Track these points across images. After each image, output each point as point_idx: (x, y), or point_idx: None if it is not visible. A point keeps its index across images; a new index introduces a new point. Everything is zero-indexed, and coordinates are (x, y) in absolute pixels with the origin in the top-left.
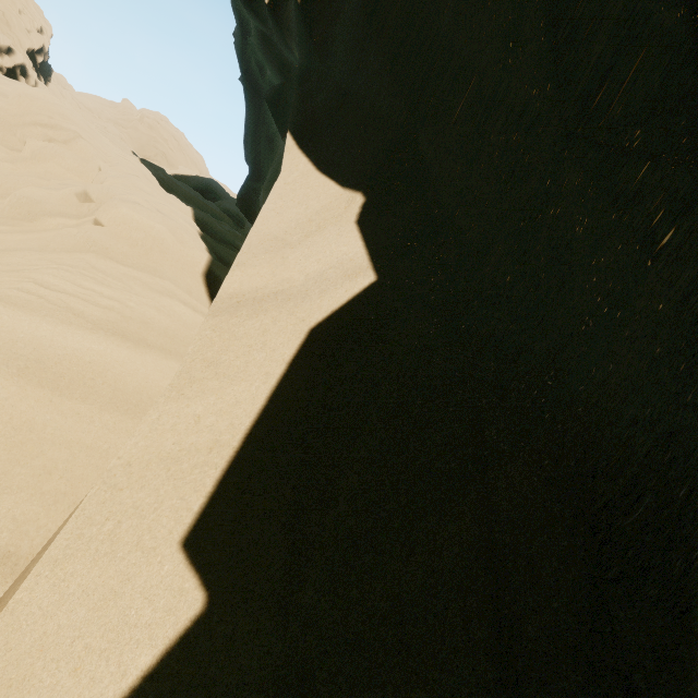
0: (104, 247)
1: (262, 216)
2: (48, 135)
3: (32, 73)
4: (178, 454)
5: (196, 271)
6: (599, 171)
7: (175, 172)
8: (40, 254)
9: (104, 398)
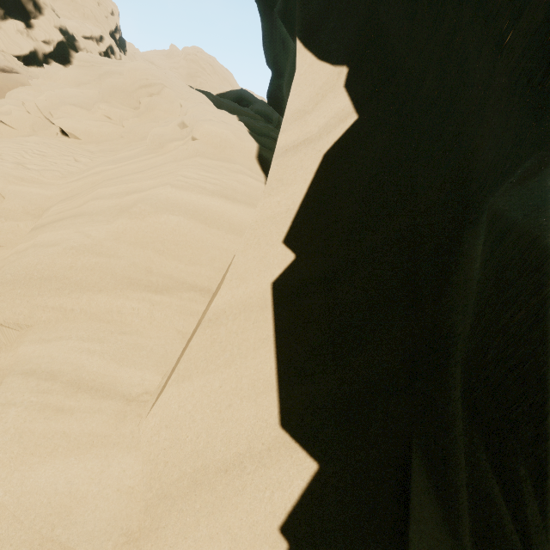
0: (202, 152)
1: (290, 100)
2: (149, 92)
3: (116, 50)
4: (274, 216)
5: (252, 156)
6: (479, 5)
7: (216, 93)
8: (176, 163)
9: (226, 228)
